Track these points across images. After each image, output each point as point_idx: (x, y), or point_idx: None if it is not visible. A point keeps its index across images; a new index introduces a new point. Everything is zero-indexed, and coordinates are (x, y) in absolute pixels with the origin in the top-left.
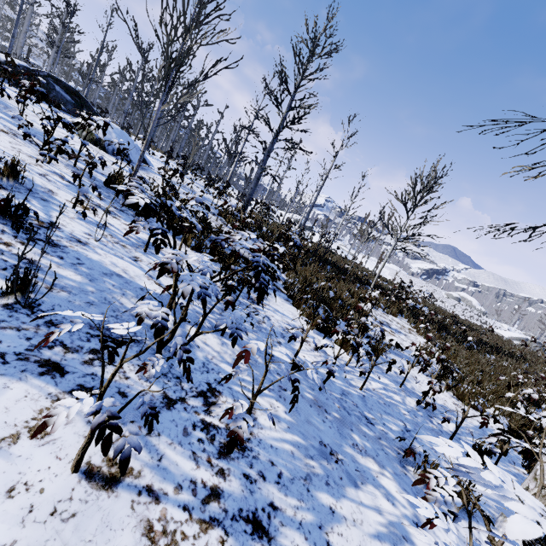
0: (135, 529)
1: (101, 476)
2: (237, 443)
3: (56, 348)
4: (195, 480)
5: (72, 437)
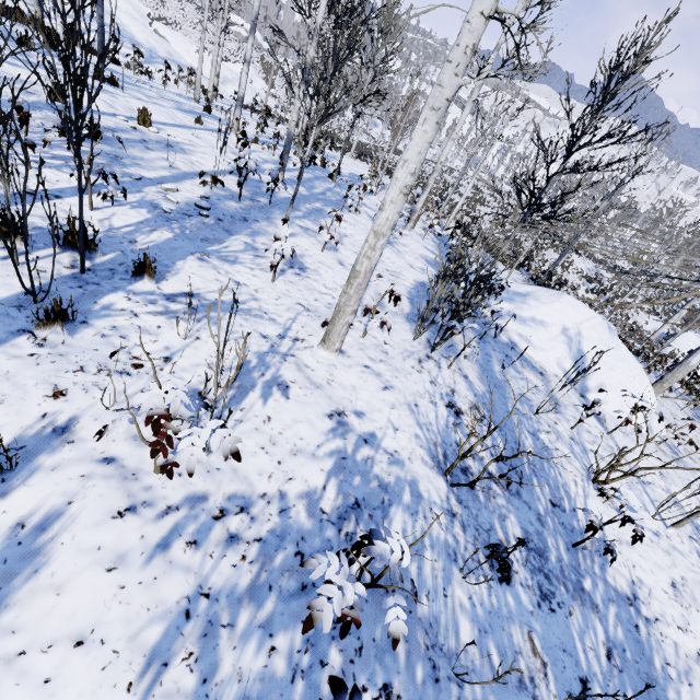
0: None
1: None
2: None
3: None
4: None
5: None
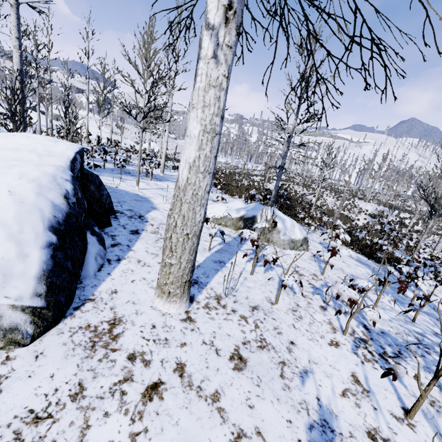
0: None
1: None
2: None
3: None
4: None
5: None
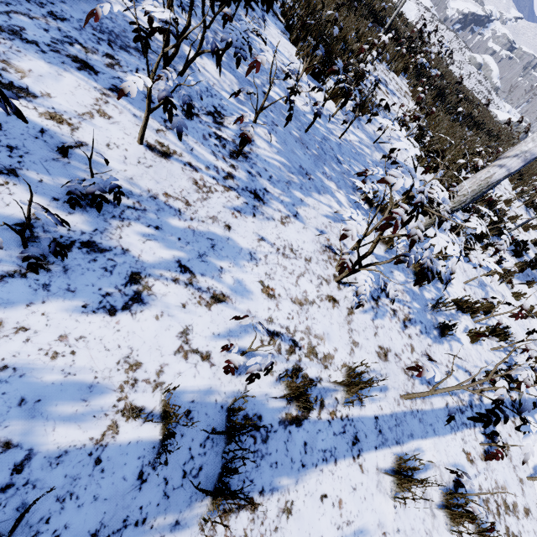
0: (188, 181)
1: (158, 151)
2: (241, 153)
3: (76, 46)
4: (217, 167)
5: (128, 123)
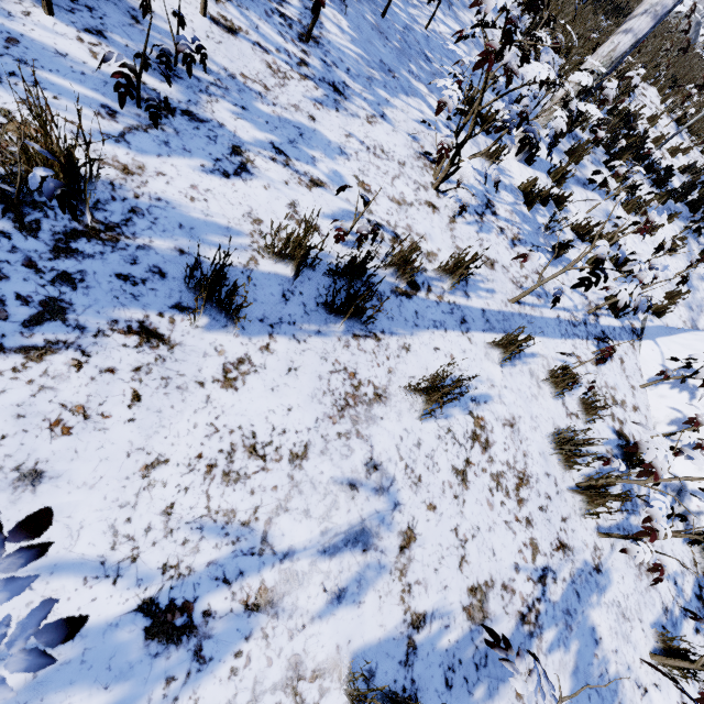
0: (261, 63)
1: (223, 26)
2: (311, 37)
3: None
4: (288, 51)
5: None
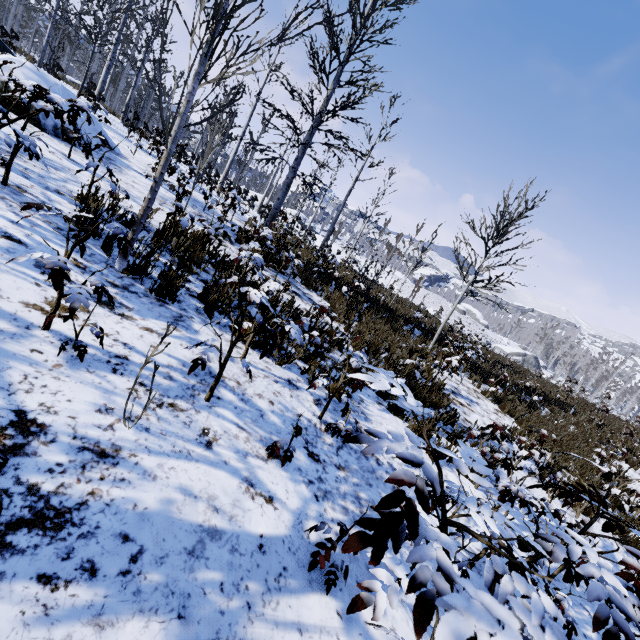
0: None
1: None
2: None
3: None
4: None
5: None
